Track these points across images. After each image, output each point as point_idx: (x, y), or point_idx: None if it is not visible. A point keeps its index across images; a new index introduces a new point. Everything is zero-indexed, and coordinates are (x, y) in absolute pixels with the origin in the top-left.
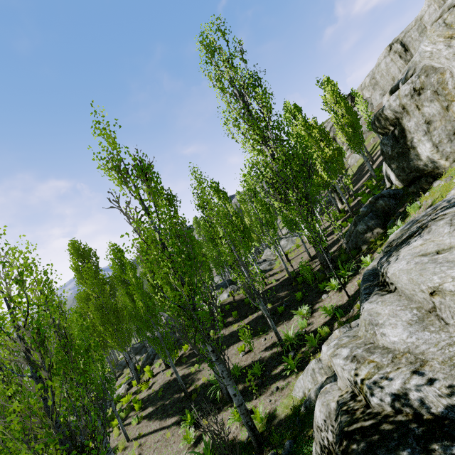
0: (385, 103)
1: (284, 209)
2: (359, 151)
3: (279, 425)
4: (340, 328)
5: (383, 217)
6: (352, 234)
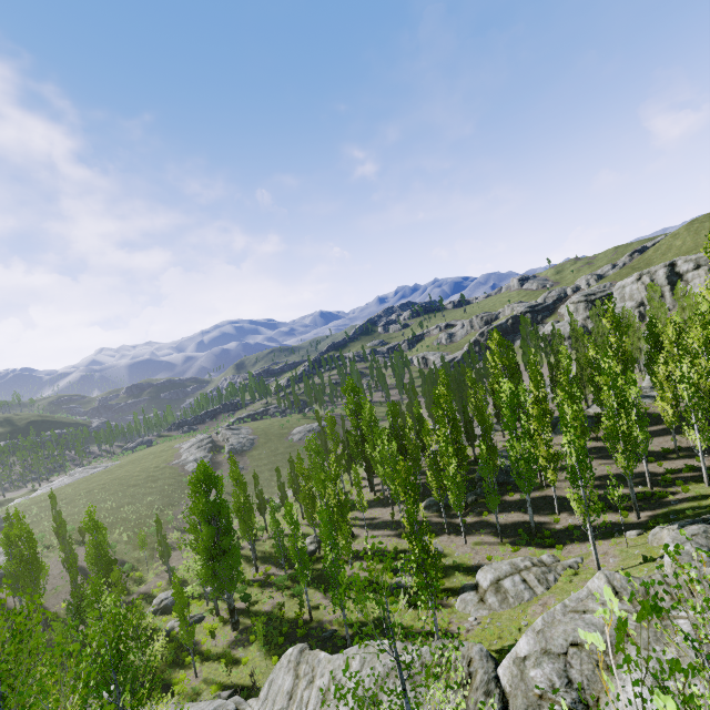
0: None
1: None
2: None
3: None
4: None
5: None
6: None
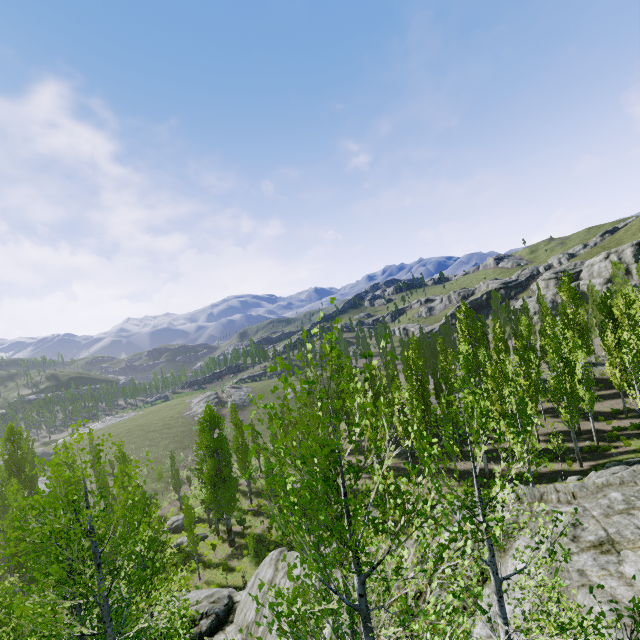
0: None
1: None
2: None
3: None
4: None
5: None
6: None
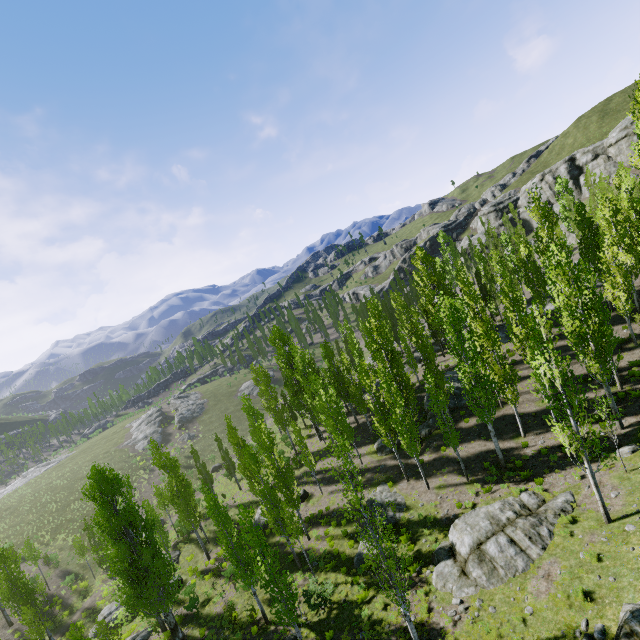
0: None
1: None
2: None
3: None
4: None
5: None
6: None
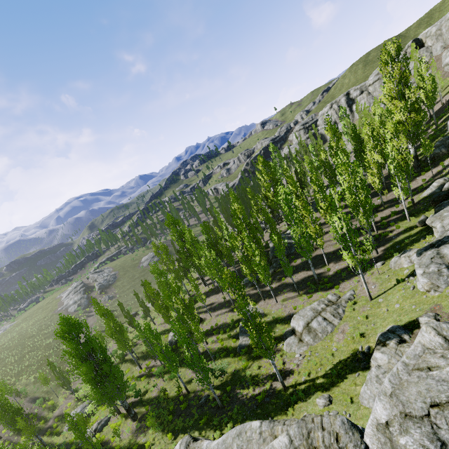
0: (447, 62)
1: (406, 142)
2: (432, 107)
3: (419, 201)
4: (439, 179)
5: (448, 147)
6: (431, 154)
